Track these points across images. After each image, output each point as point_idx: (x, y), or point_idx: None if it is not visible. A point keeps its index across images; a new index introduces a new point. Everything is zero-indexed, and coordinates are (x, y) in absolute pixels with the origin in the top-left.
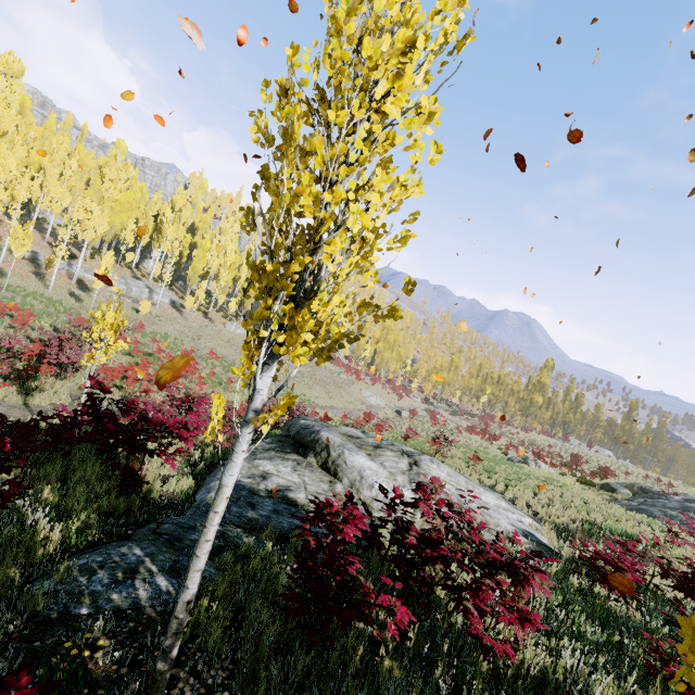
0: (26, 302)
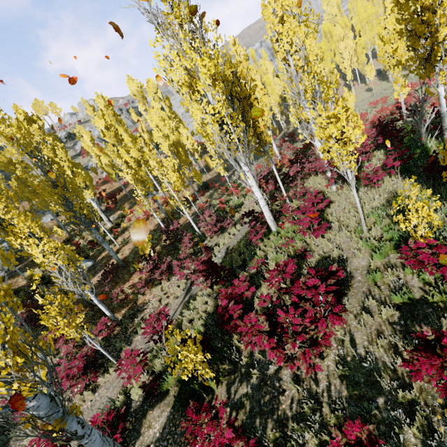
0: (383, 94)
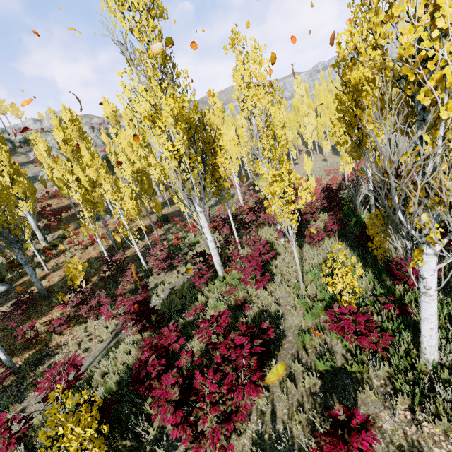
0: (336, 166)
